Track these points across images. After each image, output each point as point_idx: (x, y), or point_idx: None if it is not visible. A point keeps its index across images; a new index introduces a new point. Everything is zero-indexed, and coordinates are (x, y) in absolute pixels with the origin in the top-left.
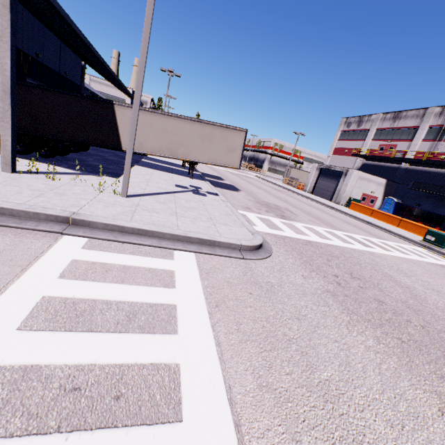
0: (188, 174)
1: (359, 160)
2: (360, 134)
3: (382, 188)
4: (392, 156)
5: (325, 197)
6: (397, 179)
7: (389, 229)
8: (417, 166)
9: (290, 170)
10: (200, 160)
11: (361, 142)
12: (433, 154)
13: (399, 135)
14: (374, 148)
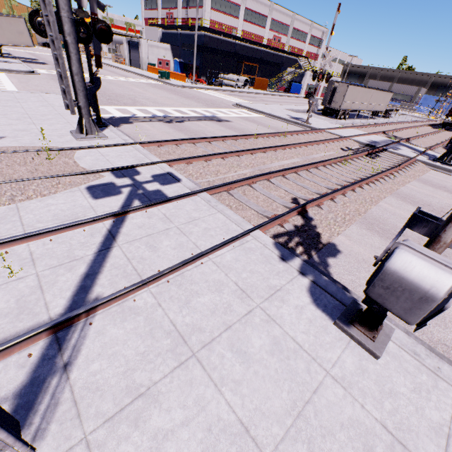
0: (1, 57)
1: (160, 29)
2: (155, 3)
3: (170, 53)
4: (166, 24)
5: (138, 67)
6: (179, 44)
7: (148, 76)
8: (184, 31)
9: (119, 48)
10: (2, 43)
11: (157, 11)
12: (188, 20)
13: (172, 3)
14: (164, 17)
